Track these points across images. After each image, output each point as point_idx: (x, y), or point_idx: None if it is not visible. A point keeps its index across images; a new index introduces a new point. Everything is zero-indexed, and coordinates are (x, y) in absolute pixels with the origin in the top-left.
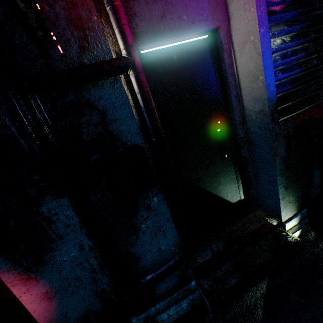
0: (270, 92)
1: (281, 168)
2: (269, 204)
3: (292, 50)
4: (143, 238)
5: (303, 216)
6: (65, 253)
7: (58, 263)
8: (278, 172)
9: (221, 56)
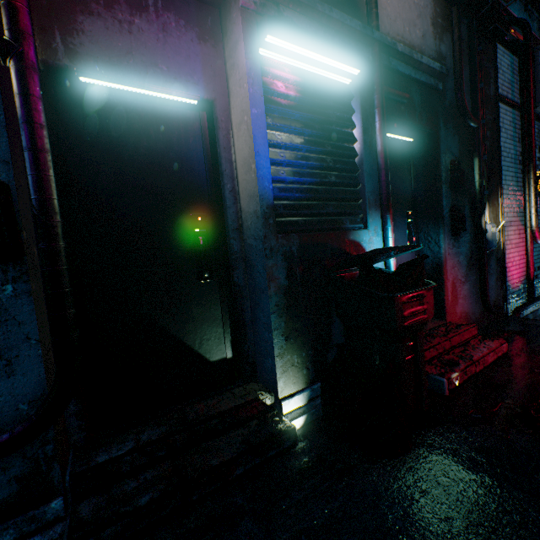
0: (264, 187)
1: (280, 303)
2: (266, 367)
3: (304, 155)
4: None
5: (315, 395)
6: None
7: None
8: (274, 308)
9: (217, 136)
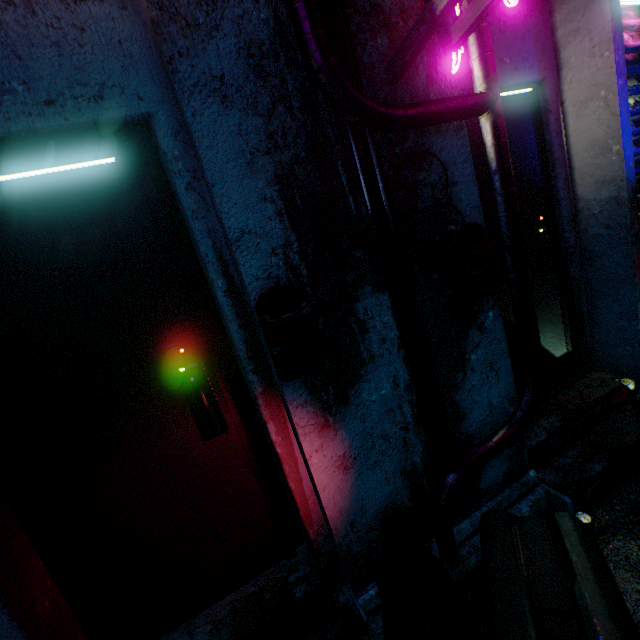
0: (628, 169)
1: None
2: (617, 356)
3: None
4: (471, 380)
5: None
6: (375, 387)
7: (364, 404)
8: (638, 296)
9: (544, 121)
